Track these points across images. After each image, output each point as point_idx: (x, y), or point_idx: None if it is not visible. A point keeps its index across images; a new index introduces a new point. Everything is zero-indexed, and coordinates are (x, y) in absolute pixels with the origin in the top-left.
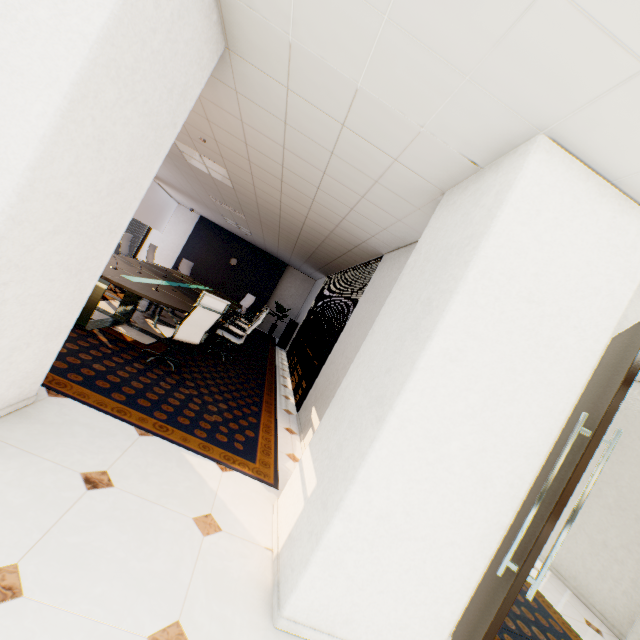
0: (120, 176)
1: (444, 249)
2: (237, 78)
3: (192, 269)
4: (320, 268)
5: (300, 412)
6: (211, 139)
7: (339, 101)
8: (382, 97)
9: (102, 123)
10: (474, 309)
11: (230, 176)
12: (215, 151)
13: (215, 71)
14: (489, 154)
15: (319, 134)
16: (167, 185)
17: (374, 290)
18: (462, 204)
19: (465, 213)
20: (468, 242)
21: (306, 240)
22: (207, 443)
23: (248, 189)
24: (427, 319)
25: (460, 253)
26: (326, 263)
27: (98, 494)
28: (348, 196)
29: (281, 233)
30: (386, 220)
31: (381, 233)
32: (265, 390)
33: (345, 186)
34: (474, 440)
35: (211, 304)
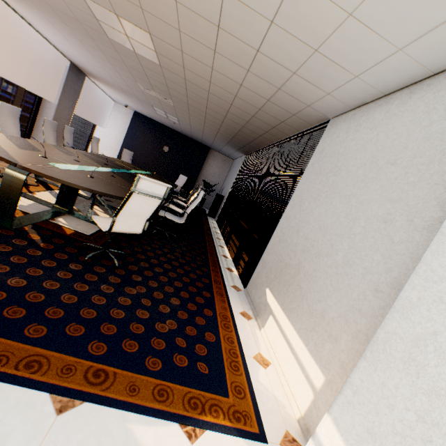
0: None
1: None
2: None
3: (133, 158)
4: (241, 147)
5: (248, 289)
6: None
7: None
8: None
9: None
10: None
11: (154, 44)
12: (133, 0)
13: None
14: None
15: None
16: (101, 82)
17: (329, 159)
18: None
19: None
20: None
21: (233, 118)
22: (163, 382)
23: (175, 60)
24: None
25: None
26: (249, 141)
27: None
28: (321, 22)
29: (208, 115)
30: (370, 57)
31: (345, 85)
32: (210, 266)
33: None
34: None
35: (149, 189)
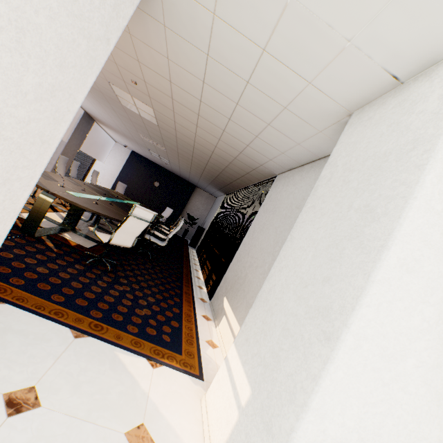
0: (49, 81)
1: (372, 158)
2: (166, 10)
3: (126, 189)
4: (221, 188)
5: (212, 300)
6: (141, 80)
7: (265, 21)
8: (313, 9)
9: (19, 5)
10: (431, 215)
11: (155, 114)
12: (144, 92)
13: (146, 5)
14: (417, 65)
15: (238, 63)
16: (107, 127)
17: (272, 202)
18: (384, 117)
19: (393, 123)
20: (412, 147)
21: (213, 166)
22: (138, 338)
23: (169, 125)
24: (373, 226)
25: (403, 158)
26: (226, 184)
27: (20, 420)
28: (255, 124)
29: (193, 161)
30: (286, 144)
31: (278, 157)
32: (184, 282)
33: (254, 115)
34: (429, 356)
35: (141, 214)
